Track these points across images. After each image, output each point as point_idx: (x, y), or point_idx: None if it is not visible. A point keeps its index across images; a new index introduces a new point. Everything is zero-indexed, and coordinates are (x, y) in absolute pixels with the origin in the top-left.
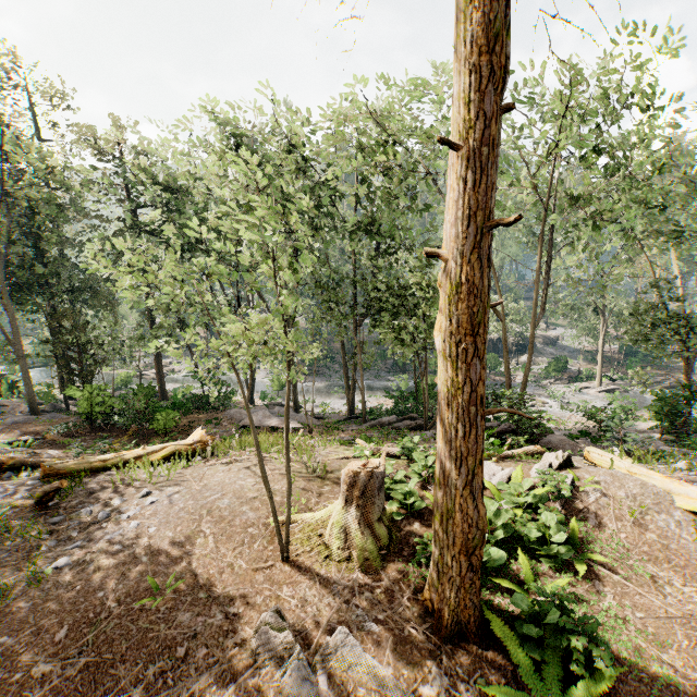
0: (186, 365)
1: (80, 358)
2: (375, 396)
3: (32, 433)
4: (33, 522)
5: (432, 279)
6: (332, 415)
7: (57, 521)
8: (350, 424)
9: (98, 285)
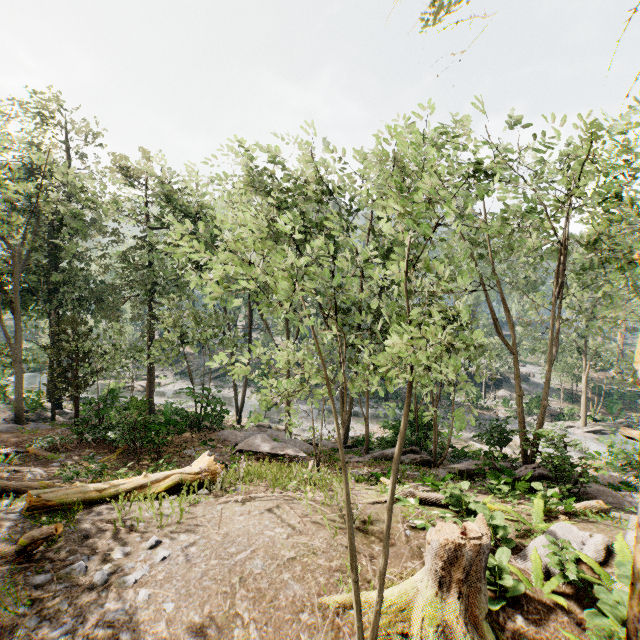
0: (172, 379)
1: (77, 367)
2: (362, 423)
3: (13, 445)
4: (10, 584)
5: (456, 308)
6: (325, 442)
7: (41, 581)
8: (348, 453)
9: (105, 297)
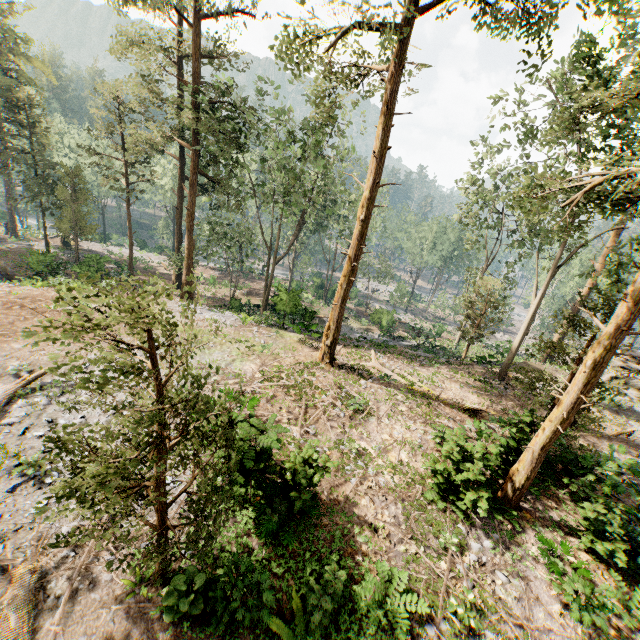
0: None
1: None
2: None
3: None
4: None
5: None
6: None
7: None
8: None
9: None
